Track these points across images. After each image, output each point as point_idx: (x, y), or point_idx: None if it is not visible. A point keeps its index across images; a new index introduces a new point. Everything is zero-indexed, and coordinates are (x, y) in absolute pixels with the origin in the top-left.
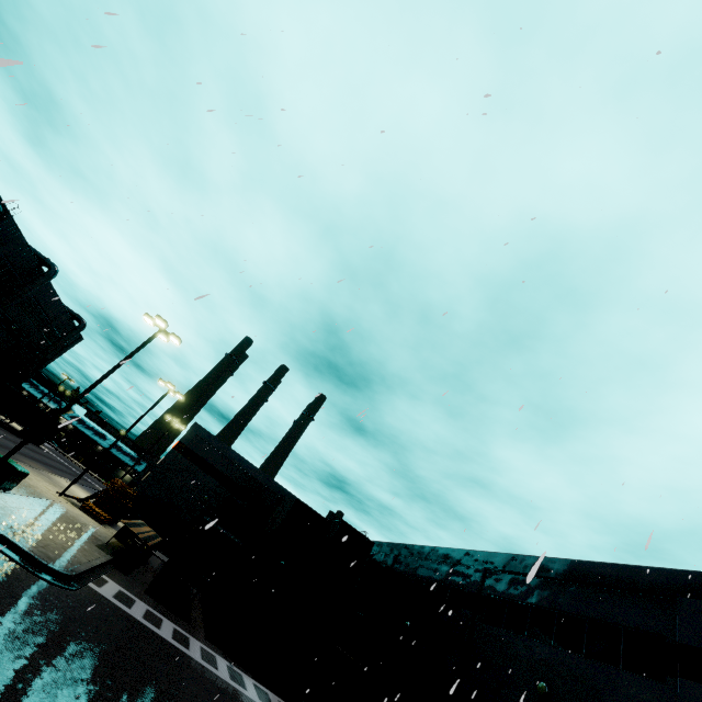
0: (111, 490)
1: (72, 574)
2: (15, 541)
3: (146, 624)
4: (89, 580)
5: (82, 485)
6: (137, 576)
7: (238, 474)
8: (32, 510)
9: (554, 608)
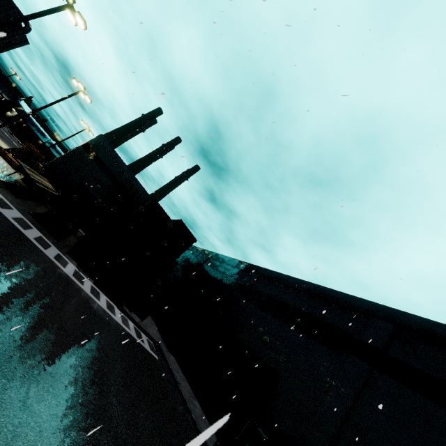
0: (25, 150)
1: None
2: None
3: (12, 221)
4: None
5: None
6: (28, 204)
7: (124, 180)
8: None
9: (292, 305)
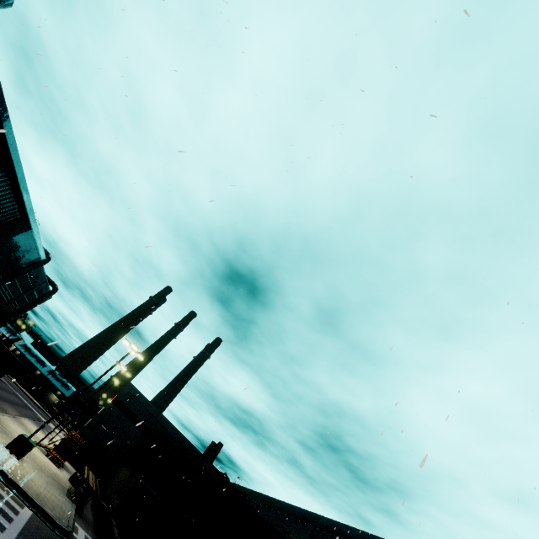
0: (68, 440)
1: (71, 530)
2: (45, 509)
3: None
4: (73, 531)
5: (34, 420)
6: (86, 516)
7: (154, 424)
8: (35, 472)
9: None
